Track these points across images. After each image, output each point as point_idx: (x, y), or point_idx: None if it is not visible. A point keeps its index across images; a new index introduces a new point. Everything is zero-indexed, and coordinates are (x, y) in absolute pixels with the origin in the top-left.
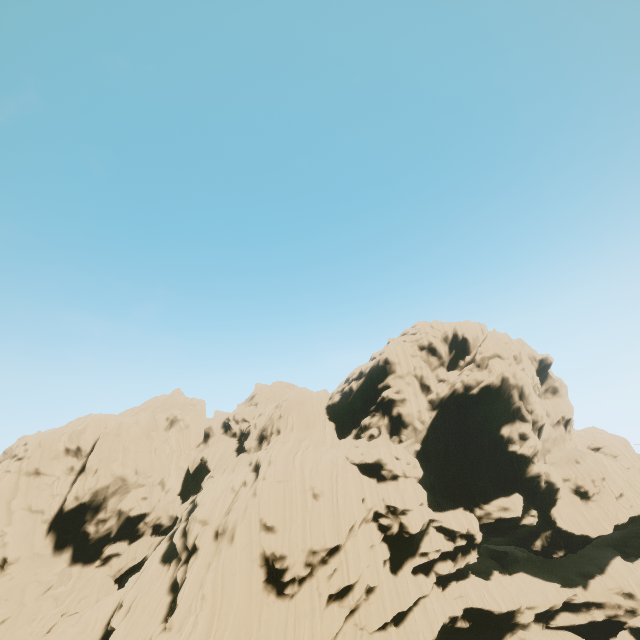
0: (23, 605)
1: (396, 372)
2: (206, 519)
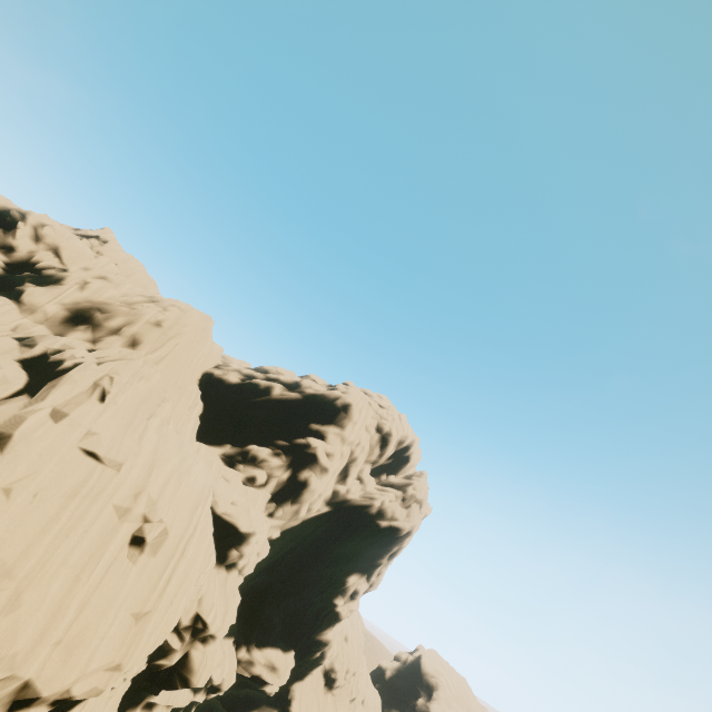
0: None
1: (345, 430)
2: None
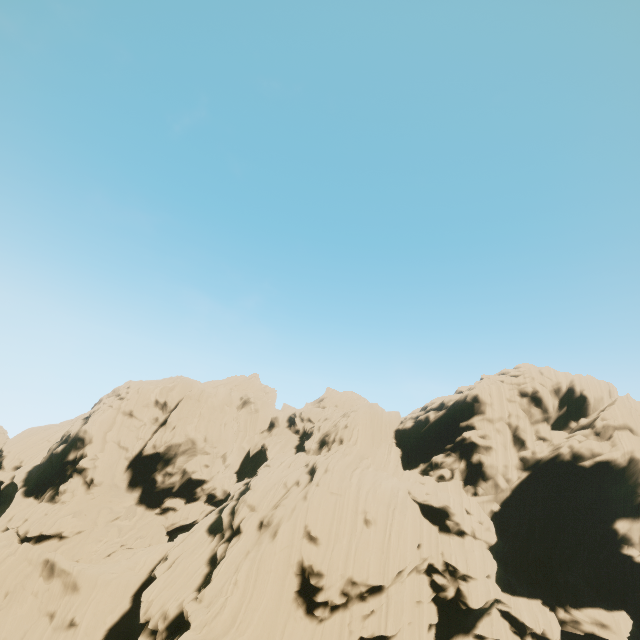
0: (96, 524)
1: (485, 414)
2: (255, 505)
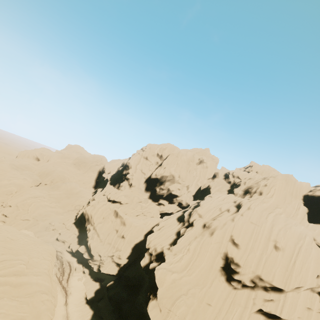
0: (132, 202)
1: None
2: (201, 215)
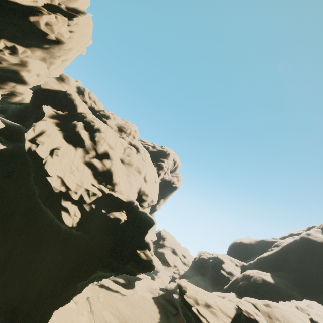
0: None
1: (168, 160)
2: (112, 146)
